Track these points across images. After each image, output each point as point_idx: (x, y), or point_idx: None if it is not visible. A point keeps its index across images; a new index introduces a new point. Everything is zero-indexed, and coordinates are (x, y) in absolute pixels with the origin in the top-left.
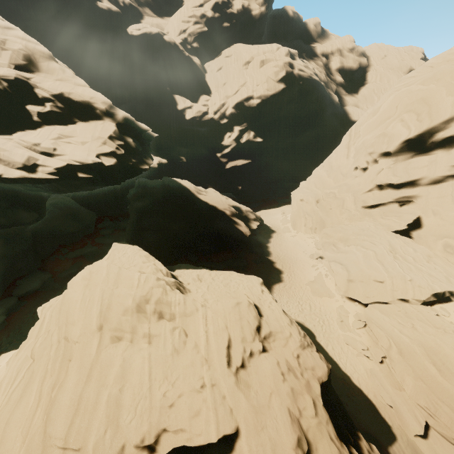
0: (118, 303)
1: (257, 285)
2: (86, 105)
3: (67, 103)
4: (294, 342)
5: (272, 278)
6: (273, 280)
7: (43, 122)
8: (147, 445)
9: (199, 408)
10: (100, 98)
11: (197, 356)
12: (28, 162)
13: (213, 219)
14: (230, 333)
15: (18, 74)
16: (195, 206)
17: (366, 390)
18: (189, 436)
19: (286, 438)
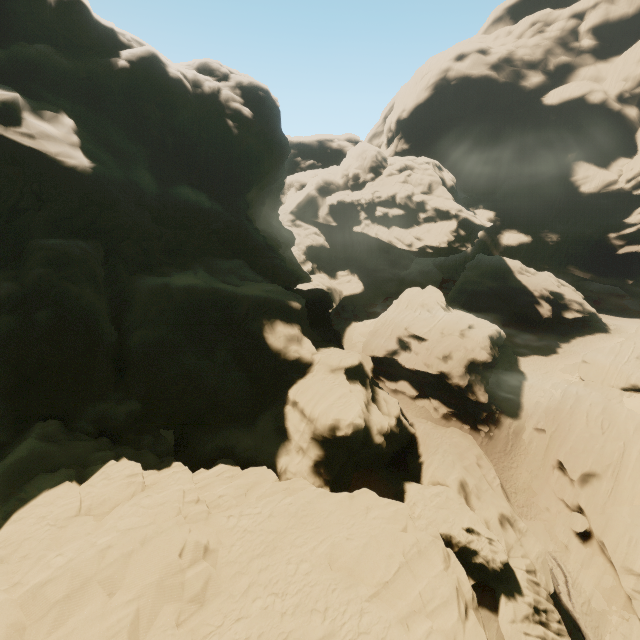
0: (416, 300)
1: (488, 325)
2: (446, 212)
3: (437, 211)
4: (475, 342)
5: (540, 352)
6: (539, 353)
7: (423, 221)
8: (405, 327)
9: (422, 329)
10: (454, 207)
11: (431, 323)
12: (409, 243)
13: (517, 295)
14: (448, 324)
15: (421, 198)
16: (507, 282)
17: (524, 405)
18: (415, 331)
19: (441, 348)
